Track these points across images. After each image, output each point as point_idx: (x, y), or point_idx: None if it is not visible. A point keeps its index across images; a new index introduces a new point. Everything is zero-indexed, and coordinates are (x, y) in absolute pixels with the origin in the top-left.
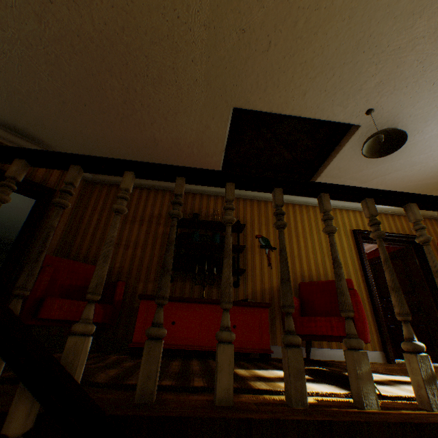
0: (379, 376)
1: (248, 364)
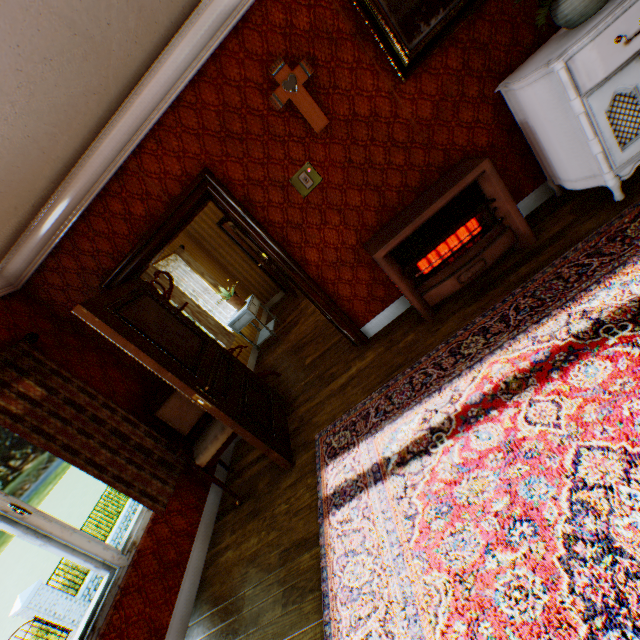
0: None
1: None
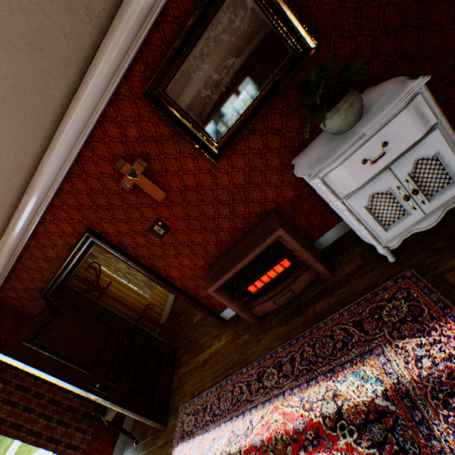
0: None
1: None
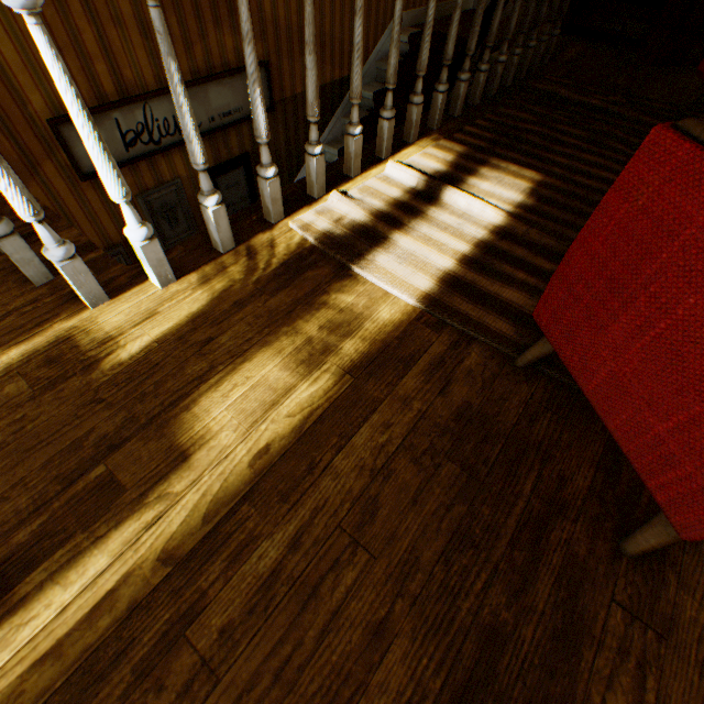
0: (425, 245)
1: (589, 211)
